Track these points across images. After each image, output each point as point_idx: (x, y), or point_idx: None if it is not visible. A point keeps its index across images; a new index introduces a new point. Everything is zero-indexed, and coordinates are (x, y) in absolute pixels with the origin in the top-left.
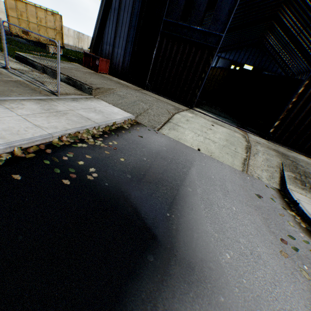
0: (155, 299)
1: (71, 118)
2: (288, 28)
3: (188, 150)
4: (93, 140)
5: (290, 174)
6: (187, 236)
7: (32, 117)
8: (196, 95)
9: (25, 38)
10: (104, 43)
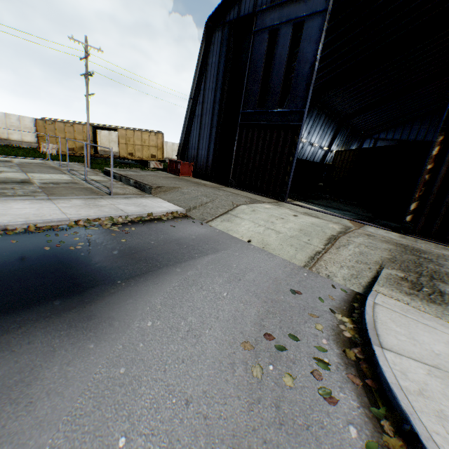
0: (25, 324)
1: (103, 209)
2: None
3: (230, 240)
4: (111, 226)
5: (395, 273)
6: (118, 299)
7: (67, 208)
8: (287, 183)
9: (130, 158)
10: (189, 148)
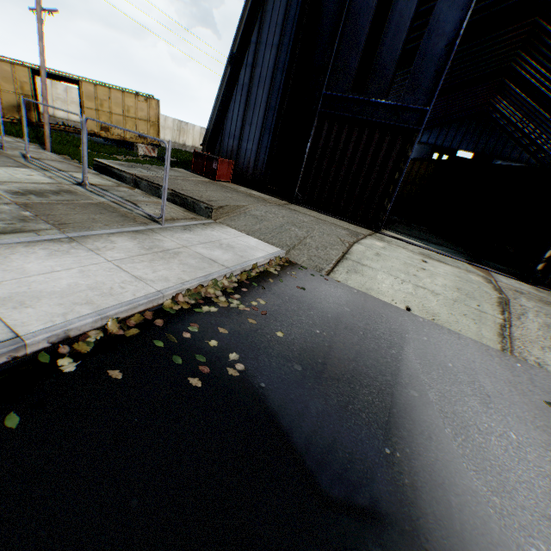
0: None
1: (187, 262)
2: (534, 87)
3: (389, 310)
4: (225, 298)
5: None
6: (437, 502)
7: (129, 264)
8: (385, 208)
9: (104, 136)
10: (225, 136)
